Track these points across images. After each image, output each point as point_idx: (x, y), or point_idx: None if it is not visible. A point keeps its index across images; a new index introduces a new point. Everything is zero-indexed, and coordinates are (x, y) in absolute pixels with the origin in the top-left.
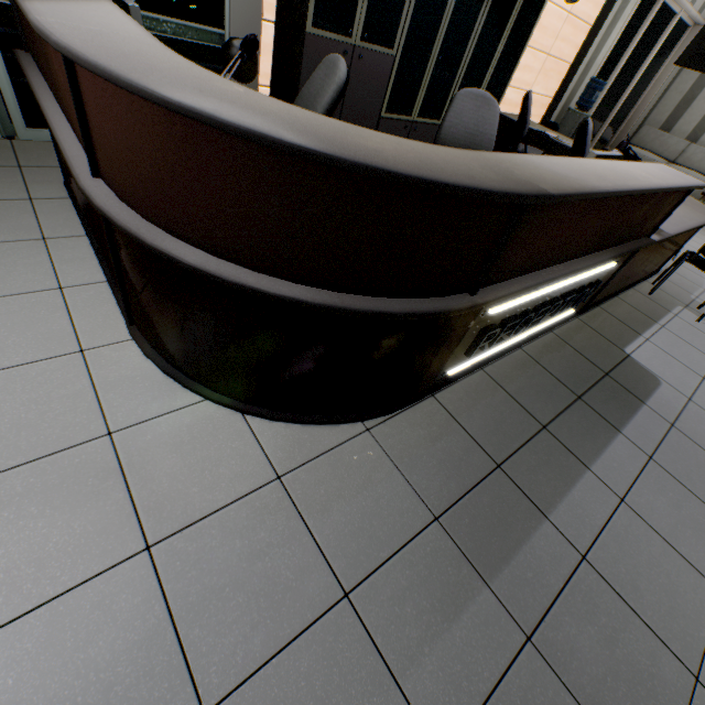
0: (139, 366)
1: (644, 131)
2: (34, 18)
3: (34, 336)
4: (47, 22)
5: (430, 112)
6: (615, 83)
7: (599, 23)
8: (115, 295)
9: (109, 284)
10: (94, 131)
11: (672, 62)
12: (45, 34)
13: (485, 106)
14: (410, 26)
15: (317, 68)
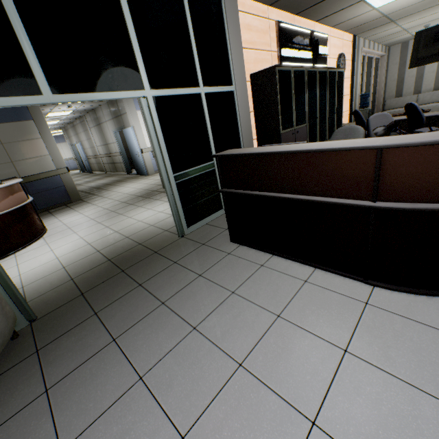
0: (400, 298)
1: (388, 102)
2: (378, 145)
3: (337, 306)
4: (383, 144)
5: (321, 140)
6: (364, 92)
7: (352, 75)
8: (334, 272)
9: (323, 269)
10: (387, 179)
11: (381, 73)
12: (405, 144)
13: (384, 117)
14: (308, 112)
15: (333, 136)
